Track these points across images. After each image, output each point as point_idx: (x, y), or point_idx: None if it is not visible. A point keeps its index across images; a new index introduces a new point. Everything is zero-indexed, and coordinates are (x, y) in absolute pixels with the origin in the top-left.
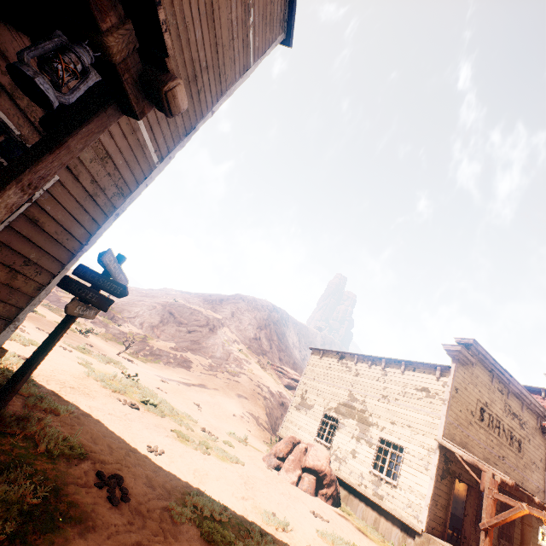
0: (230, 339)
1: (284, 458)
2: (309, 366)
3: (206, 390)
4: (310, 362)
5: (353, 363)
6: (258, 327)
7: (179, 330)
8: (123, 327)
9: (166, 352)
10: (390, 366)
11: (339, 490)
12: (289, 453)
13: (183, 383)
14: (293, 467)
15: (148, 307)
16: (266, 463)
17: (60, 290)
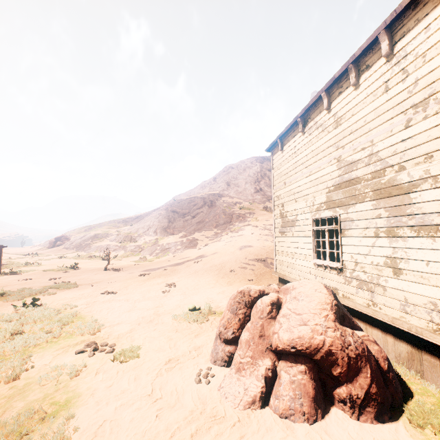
0: (230, 203)
1: (238, 338)
2: (274, 173)
3: (201, 259)
4: (274, 166)
5: (324, 112)
6: (255, 181)
7: (185, 220)
8: (140, 241)
9: (174, 243)
10: (405, 30)
11: (392, 344)
12: (245, 325)
13: (176, 264)
14: (249, 359)
15: (155, 217)
16: (210, 358)
17: (94, 240)
